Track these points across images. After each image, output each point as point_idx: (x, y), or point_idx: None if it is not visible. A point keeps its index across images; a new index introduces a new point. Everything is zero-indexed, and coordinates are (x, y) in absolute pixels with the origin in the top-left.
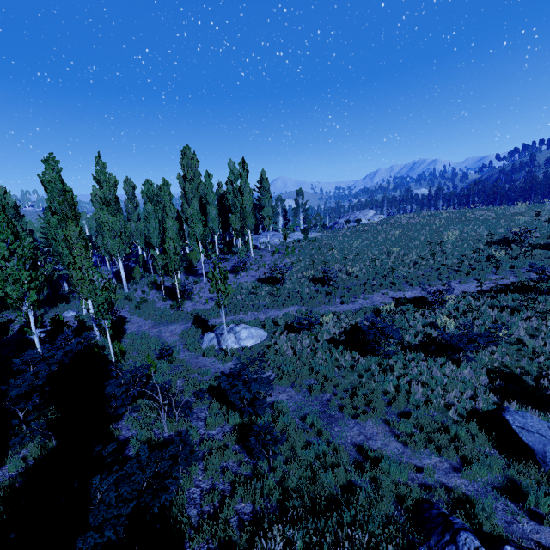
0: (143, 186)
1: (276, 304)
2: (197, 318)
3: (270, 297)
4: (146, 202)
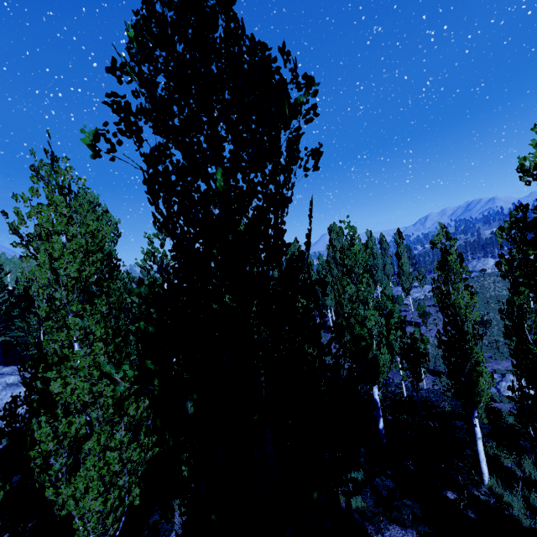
0: (318, 258)
1: (501, 356)
2: (428, 369)
3: (488, 349)
4: (320, 271)
